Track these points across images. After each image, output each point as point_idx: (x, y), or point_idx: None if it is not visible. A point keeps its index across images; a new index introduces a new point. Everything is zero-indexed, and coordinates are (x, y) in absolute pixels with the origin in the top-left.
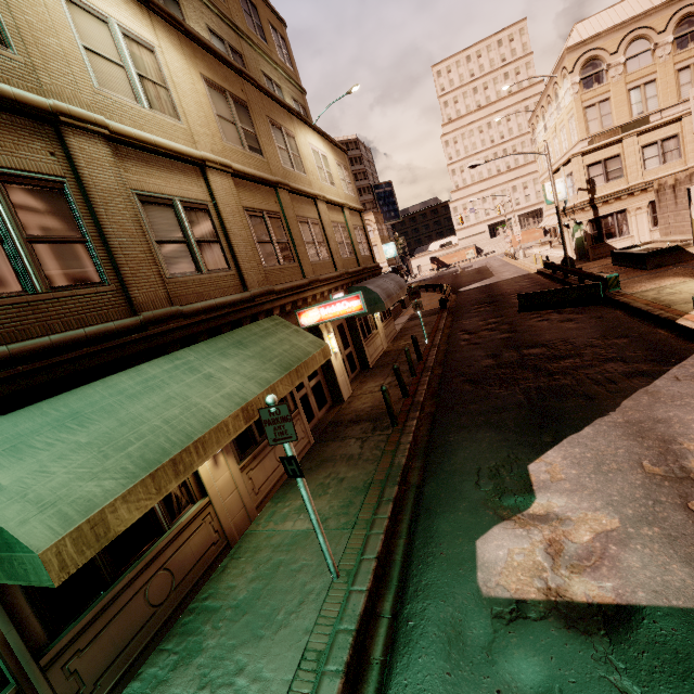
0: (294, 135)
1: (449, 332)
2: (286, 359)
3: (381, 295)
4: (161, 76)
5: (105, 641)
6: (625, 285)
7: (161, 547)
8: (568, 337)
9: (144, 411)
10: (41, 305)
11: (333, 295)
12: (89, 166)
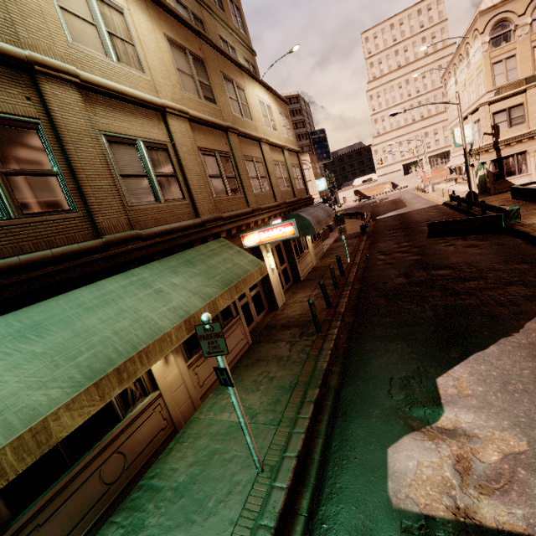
0: (244, 87)
1: (368, 252)
2: (228, 276)
3: (312, 221)
4: (128, 34)
5: (63, 516)
6: (524, 217)
7: (115, 434)
8: (472, 261)
9: (98, 323)
10: (14, 229)
11: (272, 221)
12: (61, 109)
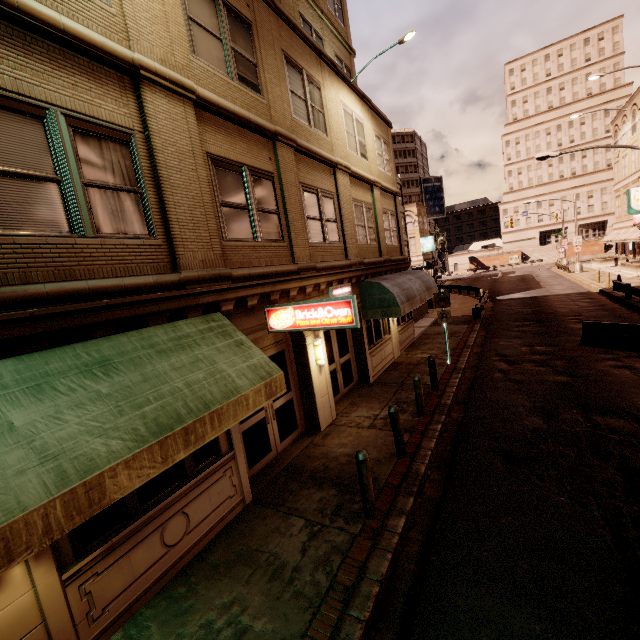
0: (320, 85)
1: (479, 352)
2: (178, 404)
3: (398, 297)
4: None
5: None
6: None
7: None
8: None
9: None
10: None
11: (334, 289)
12: None
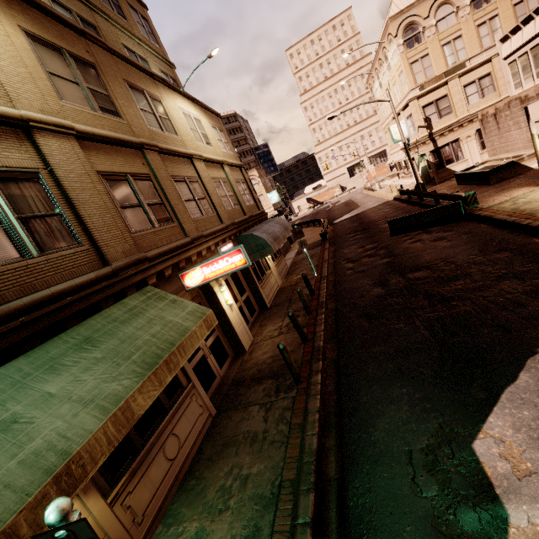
0: (160, 99)
1: (333, 262)
2: (153, 348)
3: (267, 240)
4: None
5: None
6: (478, 200)
7: None
8: (447, 256)
9: None
10: None
11: (221, 247)
12: None
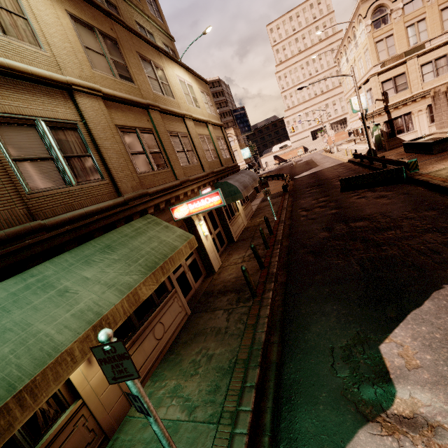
0: (163, 68)
1: (291, 209)
2: (152, 257)
3: (239, 187)
4: (18, 7)
5: None
6: (419, 167)
7: None
8: (385, 211)
9: None
10: None
11: (202, 190)
12: None
